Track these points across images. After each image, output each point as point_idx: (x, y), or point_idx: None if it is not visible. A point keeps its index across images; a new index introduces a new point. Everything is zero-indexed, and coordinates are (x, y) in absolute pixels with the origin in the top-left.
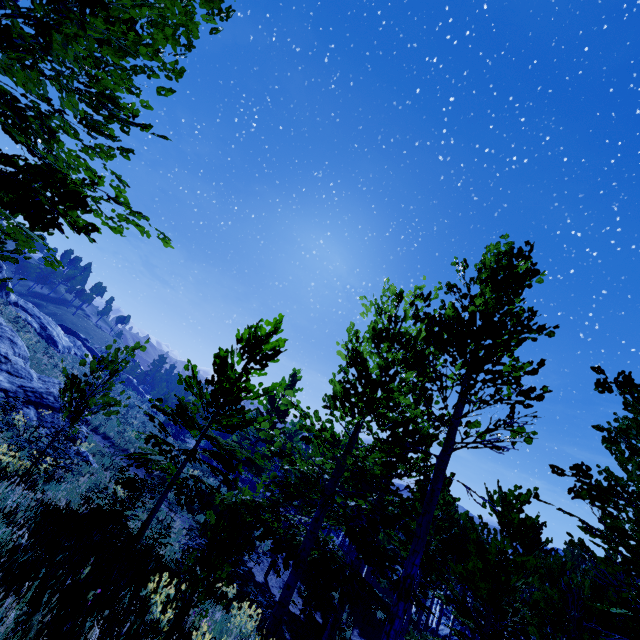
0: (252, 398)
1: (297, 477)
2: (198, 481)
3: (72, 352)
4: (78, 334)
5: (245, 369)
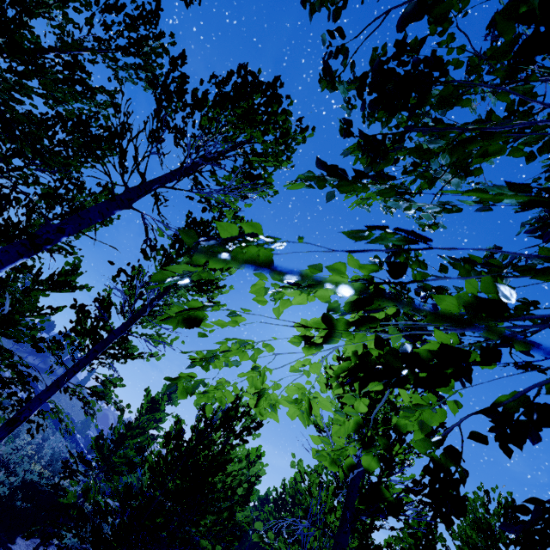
0: (35, 316)
1: (106, 438)
2: (40, 477)
3: (19, 395)
4: (37, 385)
5: (28, 287)
